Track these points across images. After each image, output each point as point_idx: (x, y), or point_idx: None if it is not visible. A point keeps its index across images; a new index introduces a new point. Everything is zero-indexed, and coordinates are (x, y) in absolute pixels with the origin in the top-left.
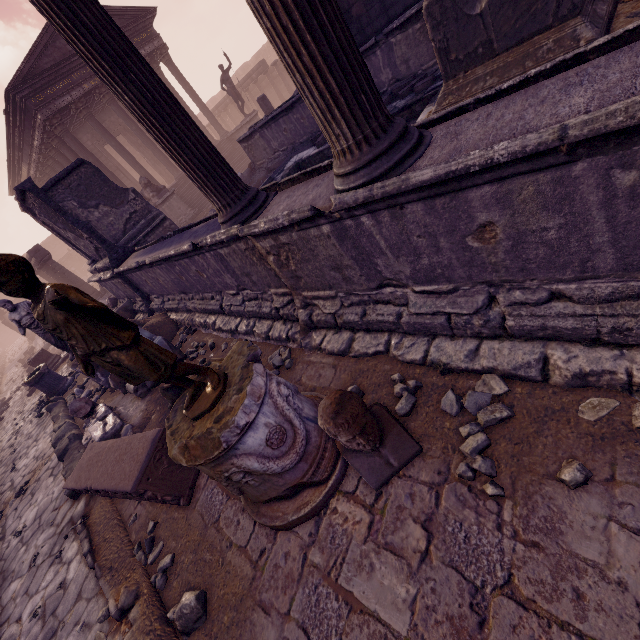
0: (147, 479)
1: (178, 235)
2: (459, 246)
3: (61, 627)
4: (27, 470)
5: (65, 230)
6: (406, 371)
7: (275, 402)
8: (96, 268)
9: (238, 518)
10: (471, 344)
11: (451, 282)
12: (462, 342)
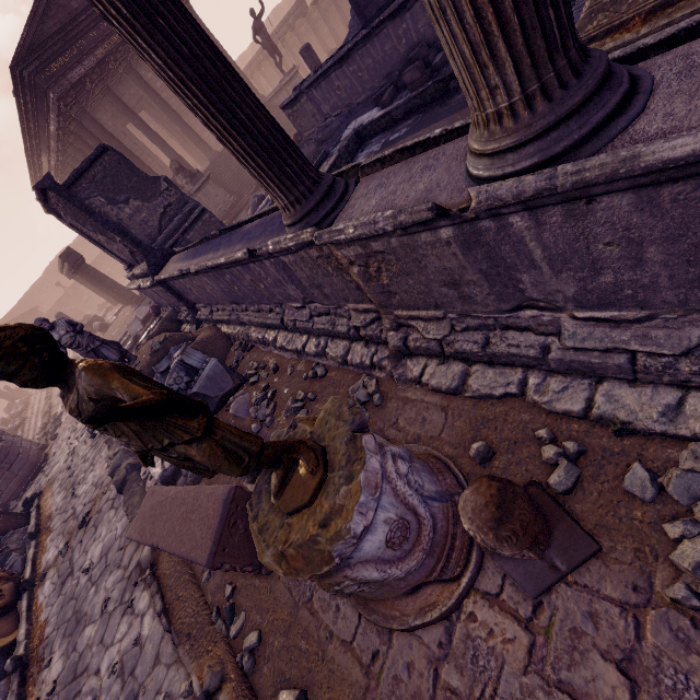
0: (223, 550)
1: (225, 235)
2: (681, 258)
3: (142, 693)
4: (87, 498)
5: (95, 233)
6: (556, 425)
7: (394, 488)
8: (134, 274)
9: (337, 602)
10: (668, 396)
11: (644, 307)
12: (651, 391)
